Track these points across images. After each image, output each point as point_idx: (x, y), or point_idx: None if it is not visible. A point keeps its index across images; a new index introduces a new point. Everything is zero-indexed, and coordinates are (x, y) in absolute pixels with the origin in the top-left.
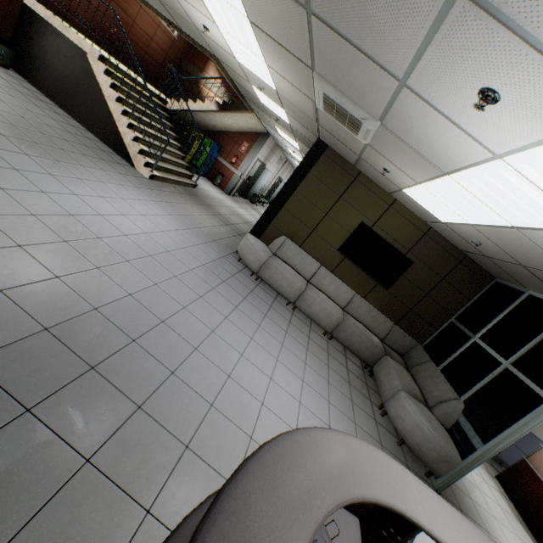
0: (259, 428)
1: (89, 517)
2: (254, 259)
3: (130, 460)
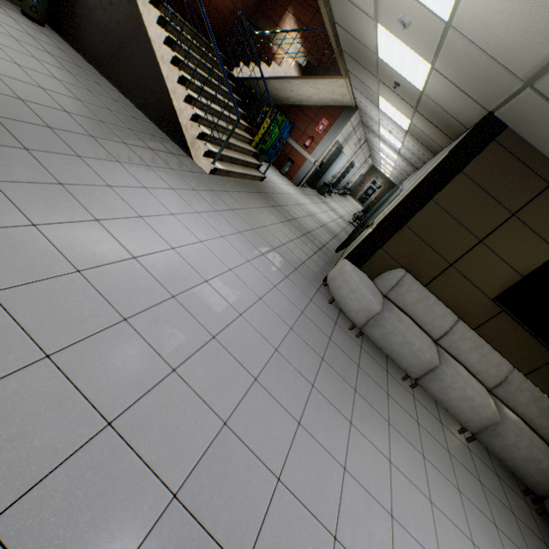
0: None
1: None
2: (358, 306)
3: None
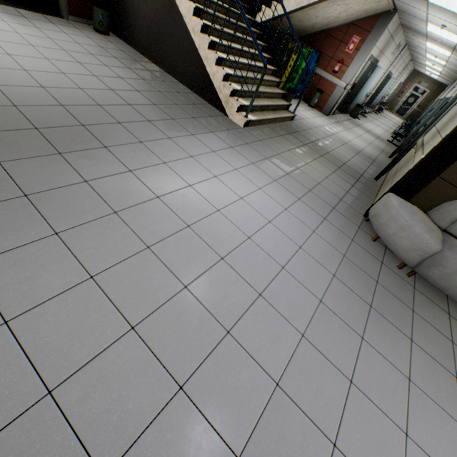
0: None
1: None
2: (409, 245)
3: None
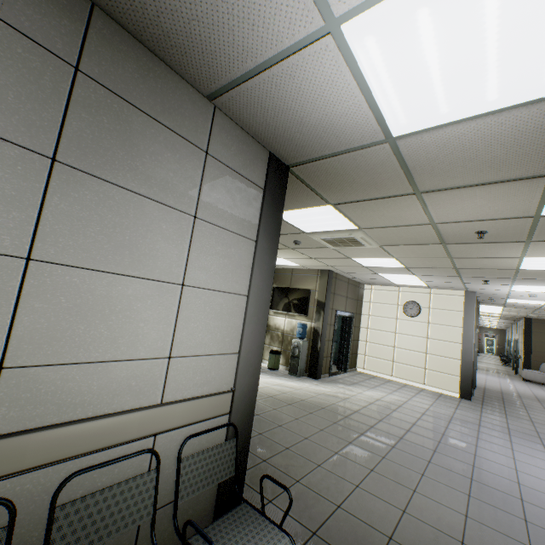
0: None
1: None
2: (540, 378)
3: None
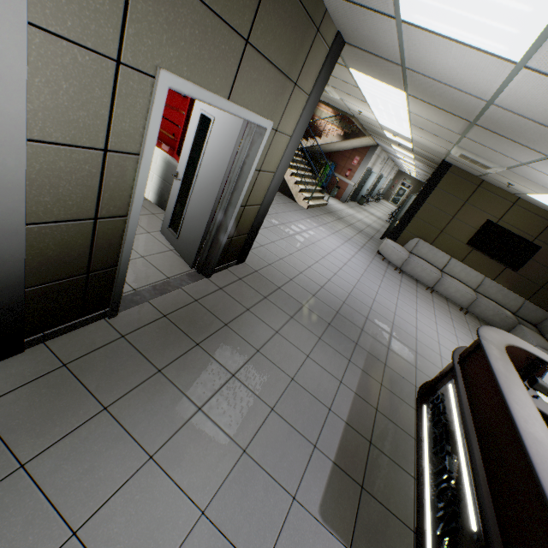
0: (442, 353)
1: (400, 363)
2: (396, 258)
3: (400, 351)
